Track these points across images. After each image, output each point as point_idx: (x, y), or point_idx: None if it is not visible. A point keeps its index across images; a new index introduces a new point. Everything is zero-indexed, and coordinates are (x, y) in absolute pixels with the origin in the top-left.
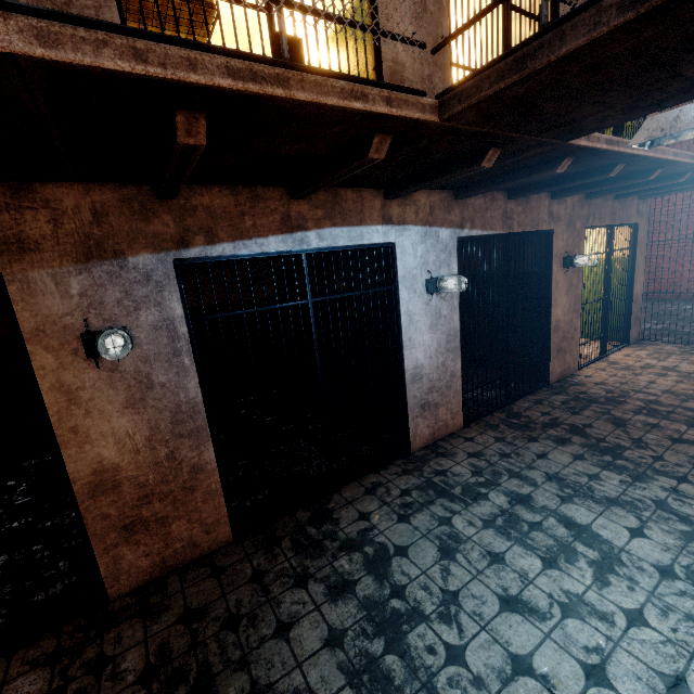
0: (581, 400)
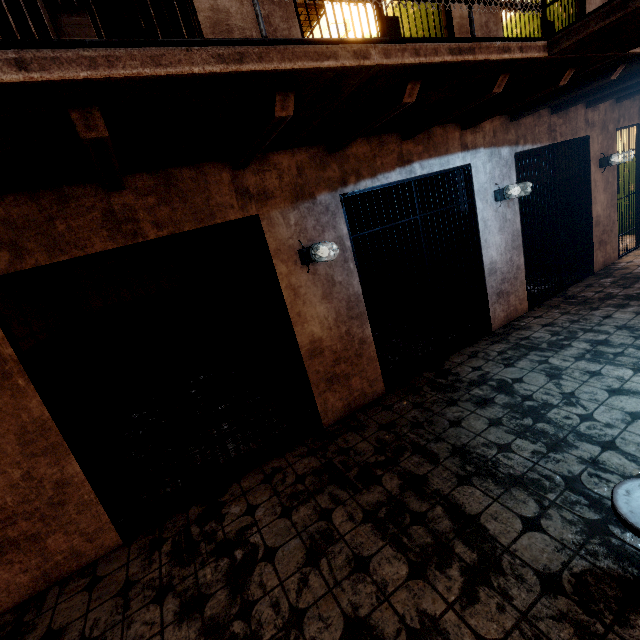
0: (629, 278)
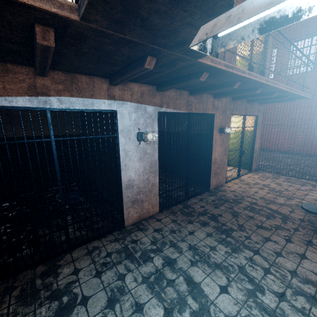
0: (221, 200)
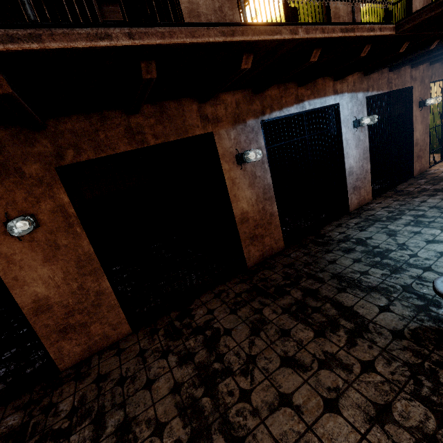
0: (436, 179)
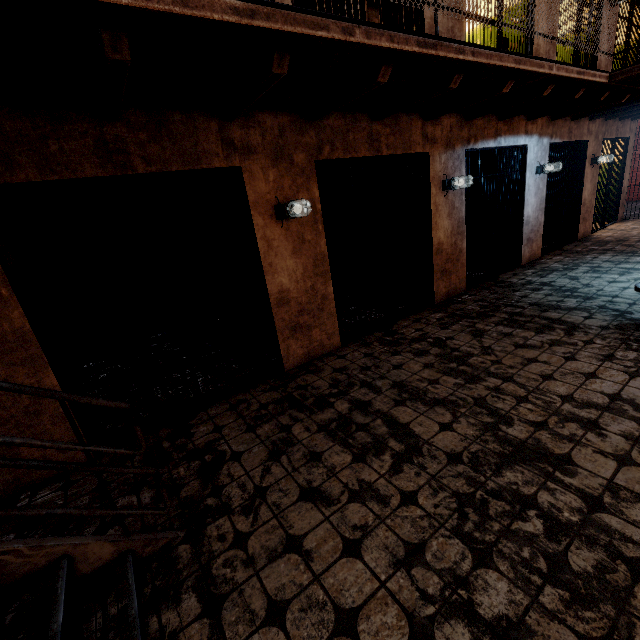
0: (602, 242)
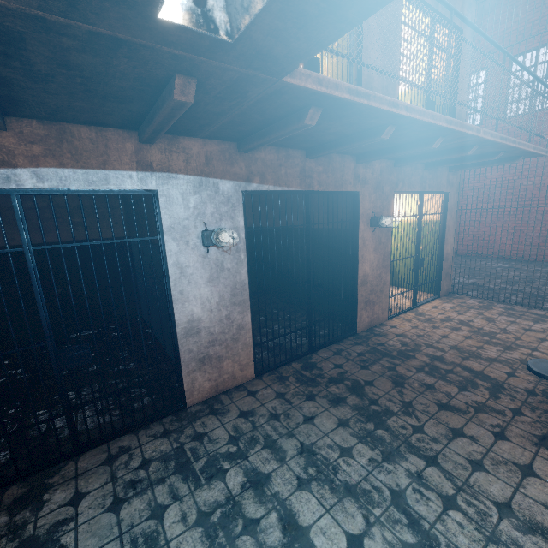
0: (376, 352)
